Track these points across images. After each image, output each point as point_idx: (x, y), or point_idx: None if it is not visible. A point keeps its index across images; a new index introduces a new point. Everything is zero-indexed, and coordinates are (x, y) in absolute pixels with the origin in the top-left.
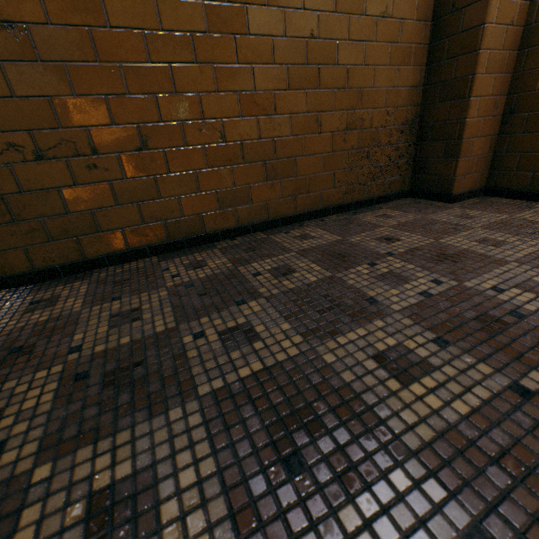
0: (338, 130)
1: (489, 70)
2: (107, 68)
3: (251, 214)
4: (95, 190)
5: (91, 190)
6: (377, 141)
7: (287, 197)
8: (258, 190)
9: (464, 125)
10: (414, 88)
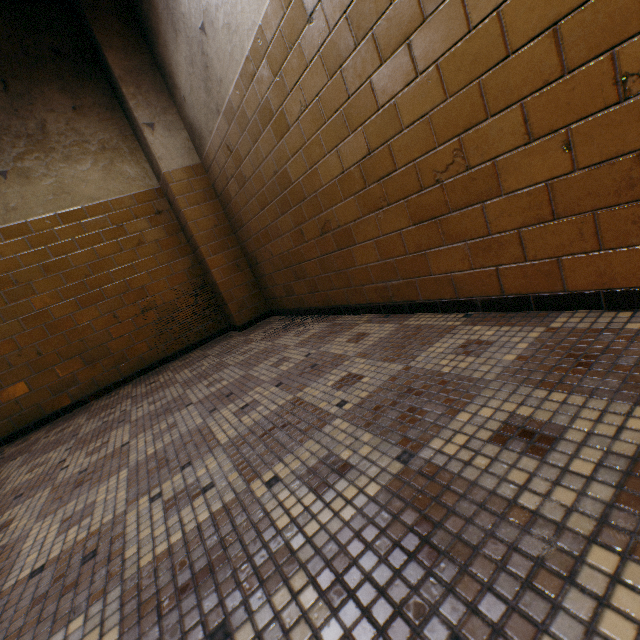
0: (136, 315)
1: (216, 252)
2: None
3: (83, 390)
4: None
5: None
6: (177, 308)
7: (111, 369)
8: (83, 373)
9: (218, 285)
10: (192, 268)
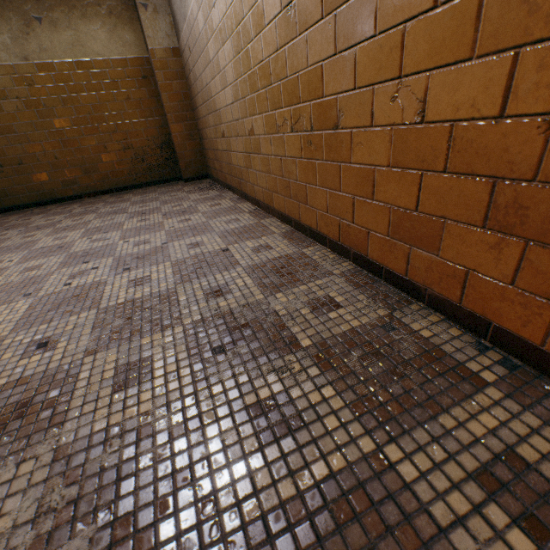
0: (119, 150)
1: (178, 121)
2: (2, 137)
3: (81, 190)
4: (5, 181)
5: (3, 181)
6: (147, 154)
7: (99, 182)
8: (82, 179)
9: (175, 146)
10: (162, 127)
